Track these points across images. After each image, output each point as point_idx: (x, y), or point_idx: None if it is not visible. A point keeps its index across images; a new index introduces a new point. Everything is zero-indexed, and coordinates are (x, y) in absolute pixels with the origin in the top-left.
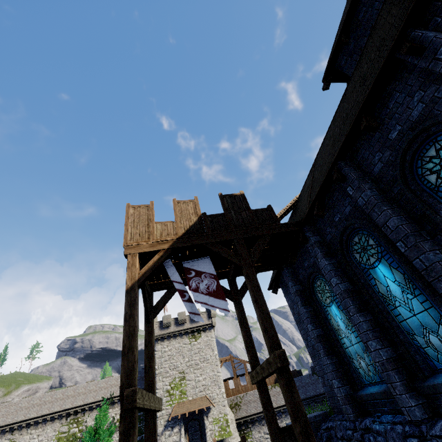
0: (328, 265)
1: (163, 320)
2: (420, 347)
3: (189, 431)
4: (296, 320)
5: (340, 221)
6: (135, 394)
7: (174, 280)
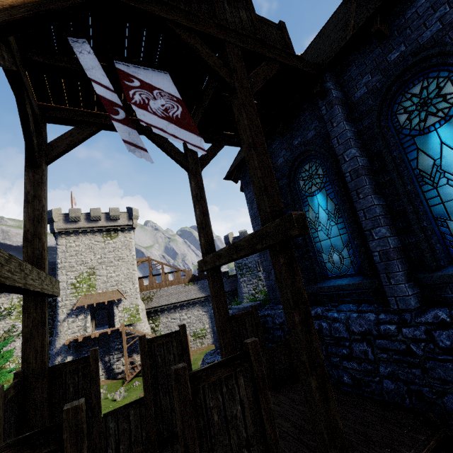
0: (348, 131)
1: (69, 213)
2: (448, 235)
3: (96, 318)
4: (253, 215)
5: (401, 58)
6: None
7: (94, 78)
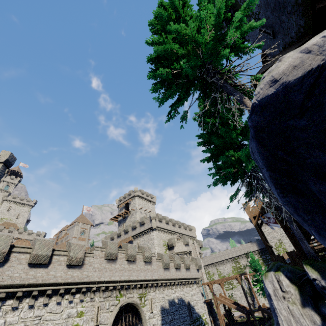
0: None
1: None
2: None
3: None
4: None
5: None
6: (266, 243)
7: (263, 220)
